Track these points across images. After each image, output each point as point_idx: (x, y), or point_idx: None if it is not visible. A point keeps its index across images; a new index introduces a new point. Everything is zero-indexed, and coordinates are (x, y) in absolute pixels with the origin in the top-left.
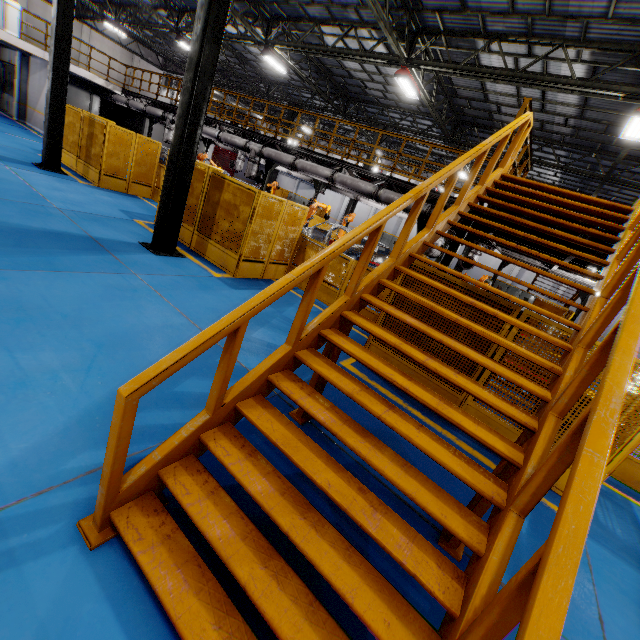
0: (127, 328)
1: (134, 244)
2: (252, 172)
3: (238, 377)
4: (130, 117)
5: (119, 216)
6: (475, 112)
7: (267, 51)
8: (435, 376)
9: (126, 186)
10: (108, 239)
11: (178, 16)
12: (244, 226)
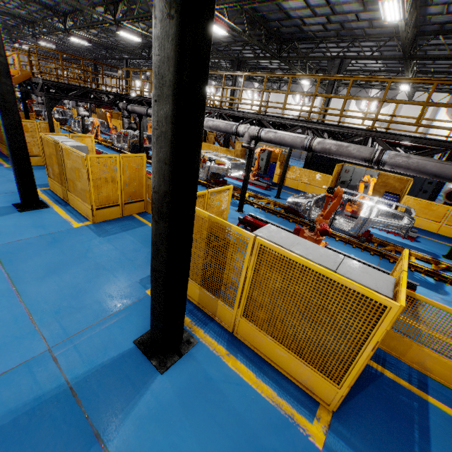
0: None
1: None
2: (39, 101)
3: None
4: None
5: None
6: (144, 40)
7: (37, 39)
8: None
9: None
10: None
11: (10, 31)
12: None
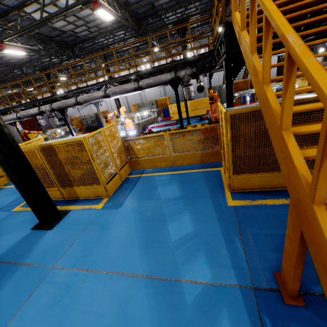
0: None
1: (29, 234)
2: (56, 123)
3: (218, 304)
4: None
5: (0, 217)
6: (144, 9)
7: (3, 47)
8: None
9: None
10: (8, 250)
11: None
12: (91, 165)
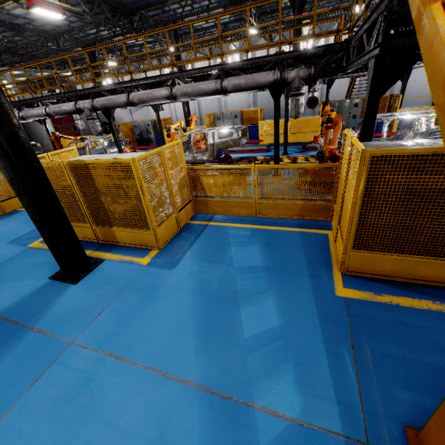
0: None
1: (46, 286)
2: (98, 128)
3: None
4: None
5: (12, 253)
6: None
7: (31, 3)
8: (441, 254)
9: (0, 208)
10: (16, 303)
11: None
12: (139, 201)
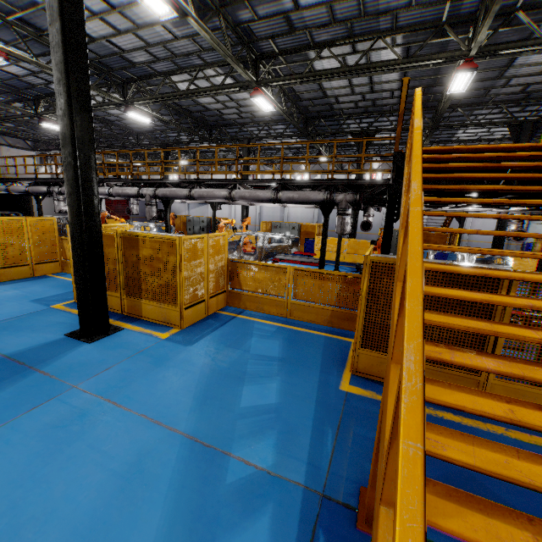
0: (92, 499)
1: (60, 340)
2: (153, 214)
3: (266, 496)
4: (16, 200)
5: (33, 309)
6: (318, 108)
7: (129, 109)
8: (440, 363)
9: (31, 270)
10: (27, 349)
11: (34, 103)
12: (175, 276)
